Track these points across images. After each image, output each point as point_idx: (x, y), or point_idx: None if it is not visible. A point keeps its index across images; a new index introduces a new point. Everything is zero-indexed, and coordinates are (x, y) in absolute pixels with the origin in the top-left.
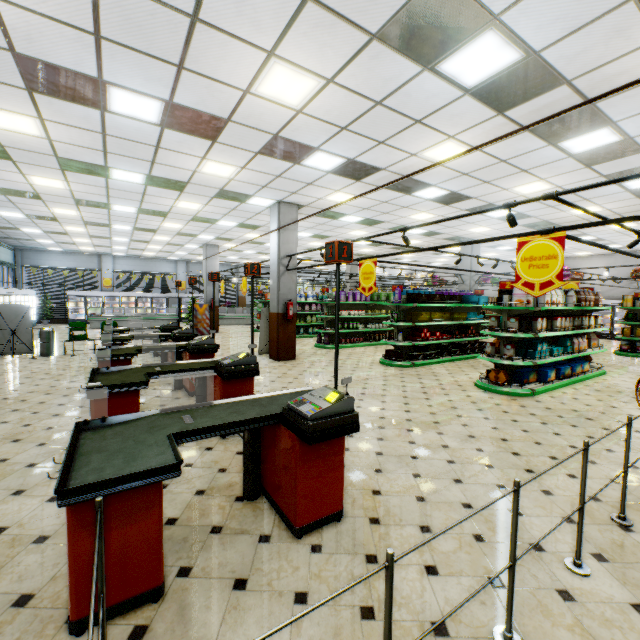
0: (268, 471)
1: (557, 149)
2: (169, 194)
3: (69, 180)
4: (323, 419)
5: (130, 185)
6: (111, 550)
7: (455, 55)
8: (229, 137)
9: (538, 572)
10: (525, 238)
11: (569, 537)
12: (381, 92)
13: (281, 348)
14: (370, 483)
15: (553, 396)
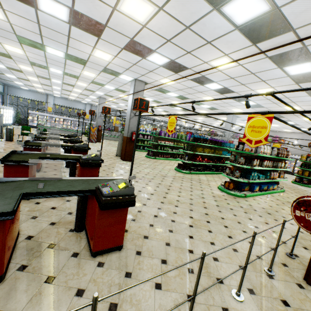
0: (88, 218)
1: (282, 71)
2: (78, 66)
3: (25, 49)
4: (113, 197)
5: (57, 57)
6: None
7: (232, 2)
8: (107, 36)
9: (215, 295)
10: (252, 115)
11: (239, 277)
12: (189, 20)
13: (126, 155)
14: (144, 231)
15: (255, 199)
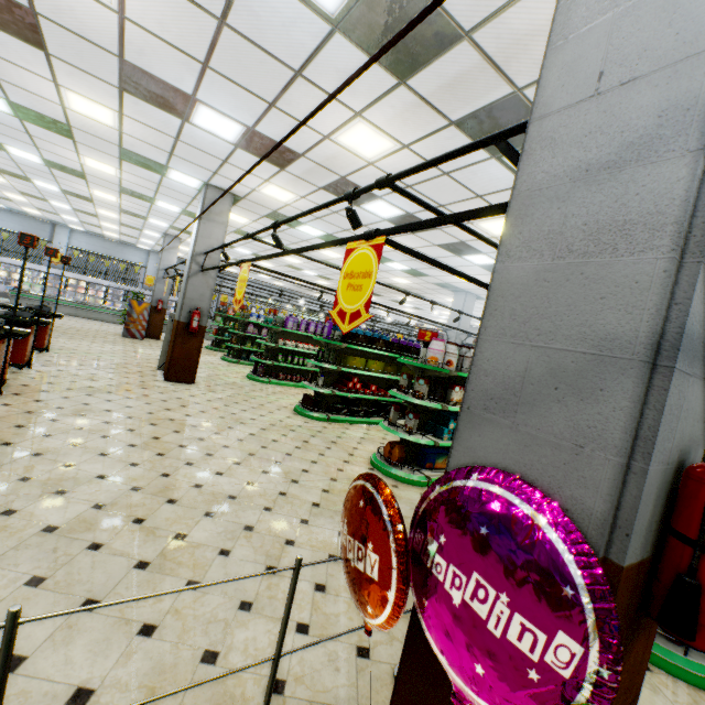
0: None
1: (505, 167)
2: (62, 141)
3: None
4: None
5: None
6: None
7: None
8: (61, 48)
9: None
10: (353, 244)
11: None
12: None
13: (174, 366)
14: None
15: None
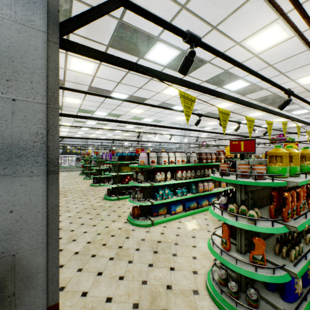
0: None
1: (149, 62)
2: None
3: None
4: None
5: None
6: None
7: None
8: None
9: None
10: None
11: None
12: None
13: None
14: None
15: (166, 226)
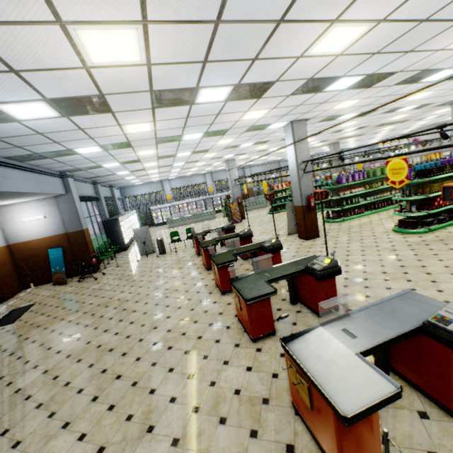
0: (400, 359)
1: None
2: (214, 139)
3: (158, 148)
4: None
5: (192, 141)
6: (357, 438)
7: None
8: (271, 92)
9: None
10: None
11: None
12: (432, 10)
13: (308, 230)
14: None
15: None
